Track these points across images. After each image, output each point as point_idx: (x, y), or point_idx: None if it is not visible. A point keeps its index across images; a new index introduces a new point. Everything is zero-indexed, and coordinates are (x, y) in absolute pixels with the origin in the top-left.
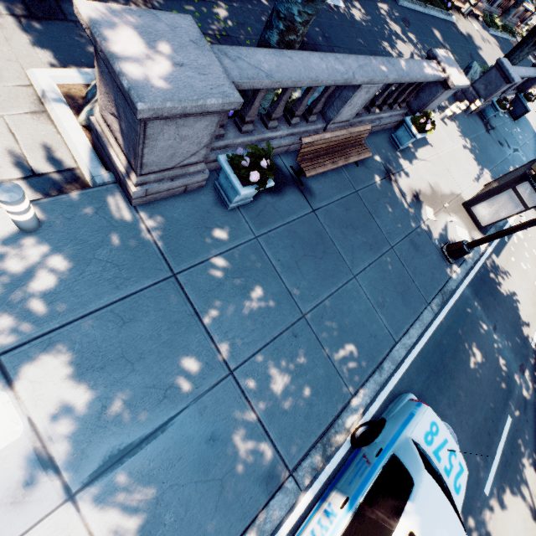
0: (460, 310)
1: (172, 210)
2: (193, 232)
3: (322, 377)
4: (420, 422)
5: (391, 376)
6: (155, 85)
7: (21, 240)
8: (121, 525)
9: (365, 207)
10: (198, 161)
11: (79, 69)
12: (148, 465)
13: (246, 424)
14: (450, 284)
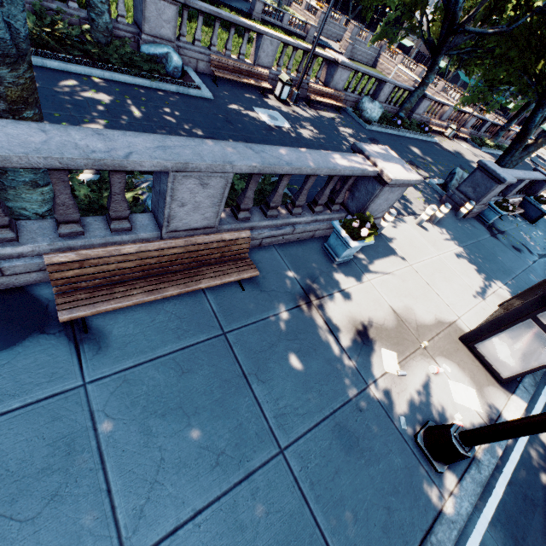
0: None
1: None
2: None
3: None
4: None
5: None
6: None
7: None
8: None
9: (236, 362)
10: None
11: None
12: None
13: None
14: (438, 536)
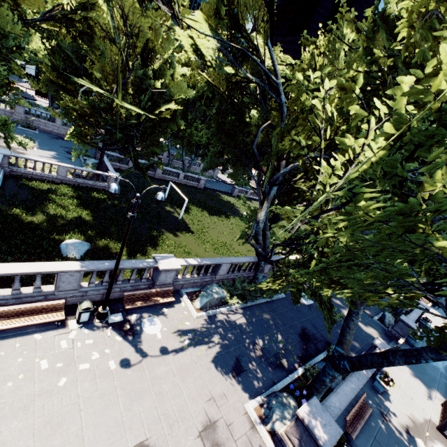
0: None
1: None
2: None
3: None
4: None
5: None
6: (326, 439)
7: None
8: None
9: None
10: None
11: (257, 398)
12: None
13: None
14: None
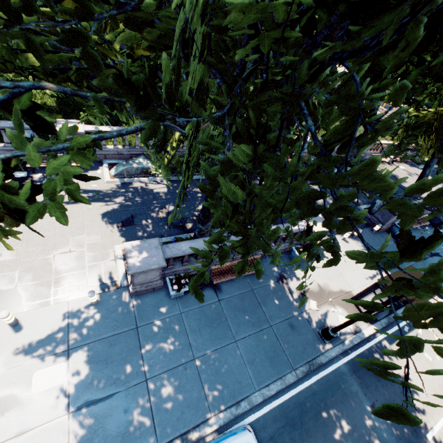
0: (331, 381)
1: (146, 298)
2: (151, 308)
3: (195, 397)
4: (237, 438)
5: (249, 415)
6: (136, 265)
7: (90, 308)
8: (79, 434)
9: (256, 299)
10: (158, 279)
11: None
12: (98, 412)
13: (145, 409)
14: (320, 358)
